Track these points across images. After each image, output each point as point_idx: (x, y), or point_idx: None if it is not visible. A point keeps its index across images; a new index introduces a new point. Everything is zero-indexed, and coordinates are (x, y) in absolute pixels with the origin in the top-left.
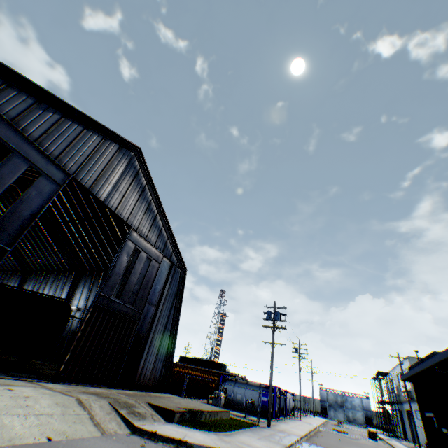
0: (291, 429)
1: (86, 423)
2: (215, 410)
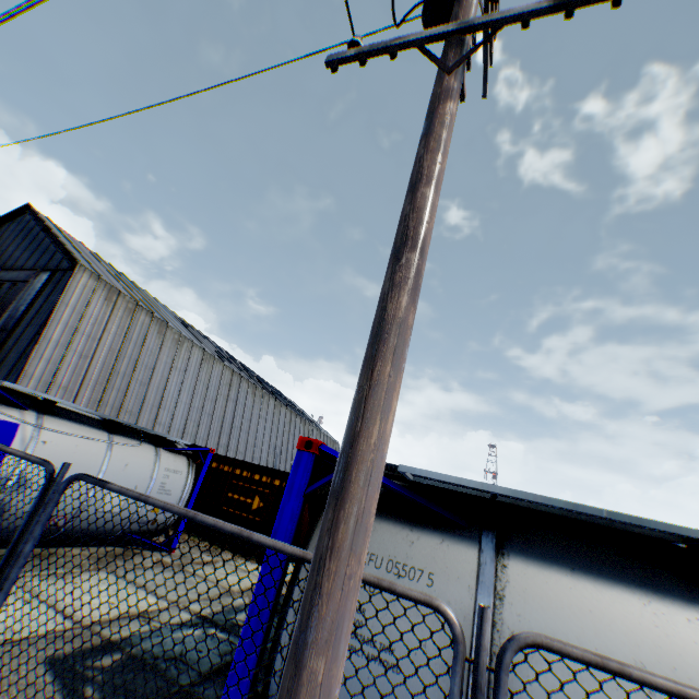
0: None
1: None
2: None
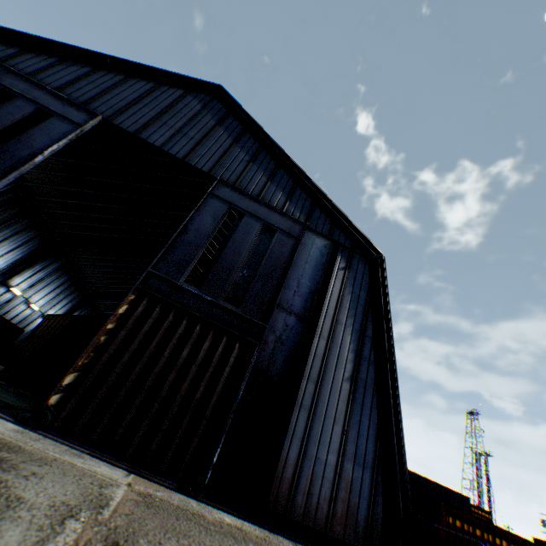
0: None
1: None
2: None
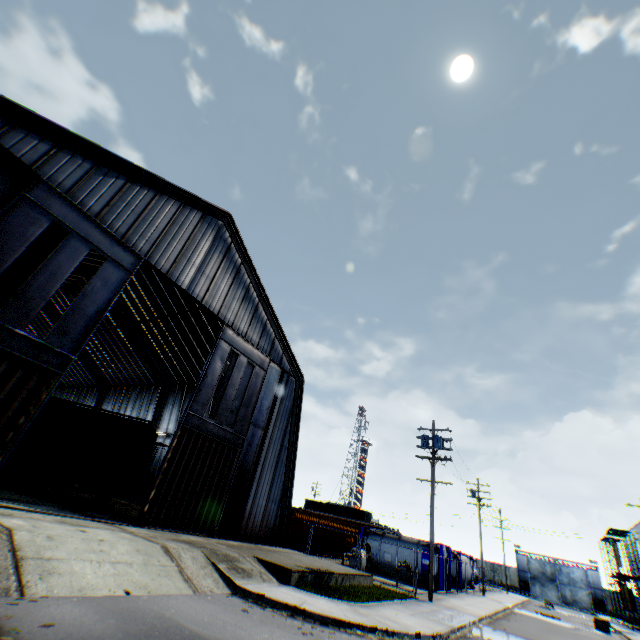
0: (465, 606)
1: (173, 576)
2: (350, 572)
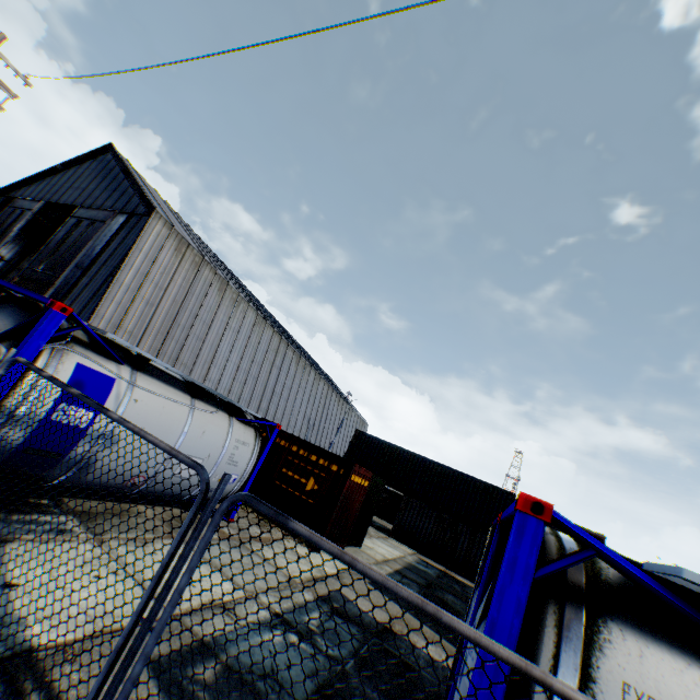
0: None
1: None
2: None
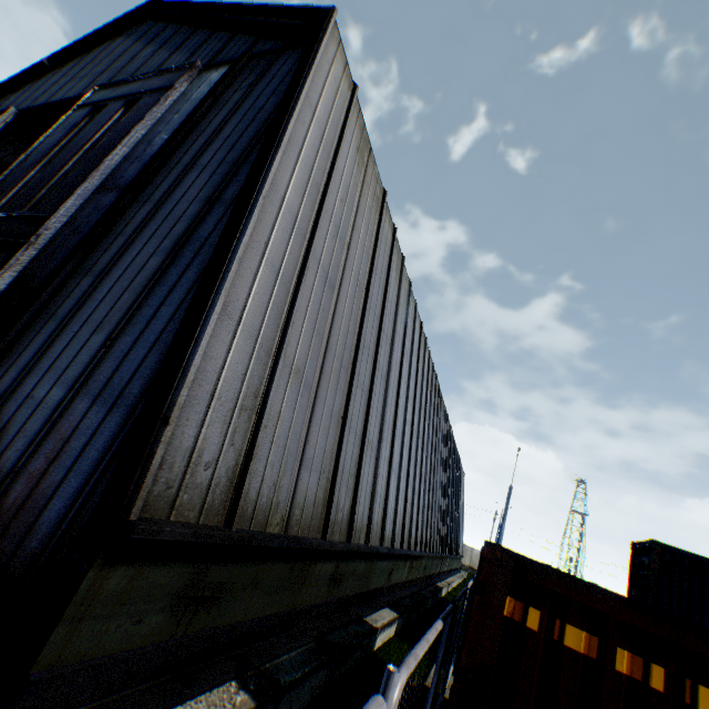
0: None
1: None
2: None
